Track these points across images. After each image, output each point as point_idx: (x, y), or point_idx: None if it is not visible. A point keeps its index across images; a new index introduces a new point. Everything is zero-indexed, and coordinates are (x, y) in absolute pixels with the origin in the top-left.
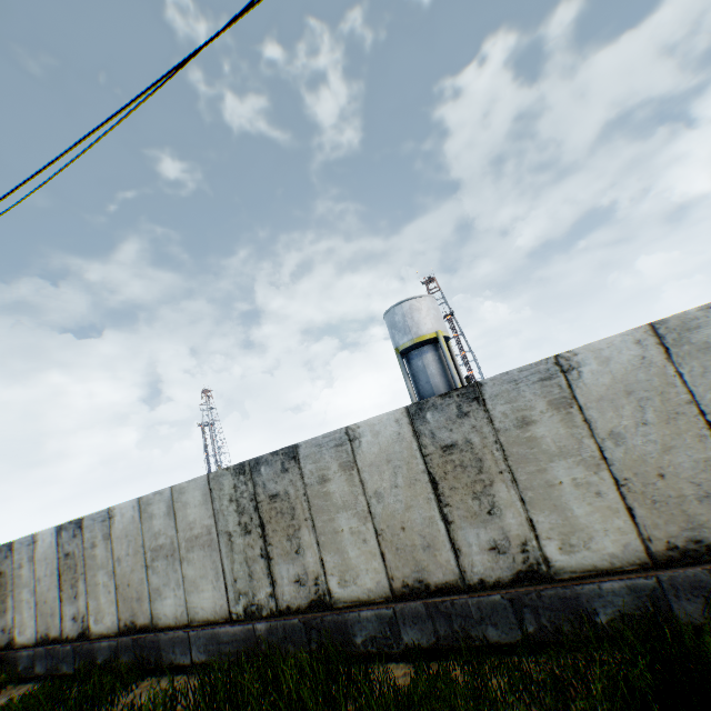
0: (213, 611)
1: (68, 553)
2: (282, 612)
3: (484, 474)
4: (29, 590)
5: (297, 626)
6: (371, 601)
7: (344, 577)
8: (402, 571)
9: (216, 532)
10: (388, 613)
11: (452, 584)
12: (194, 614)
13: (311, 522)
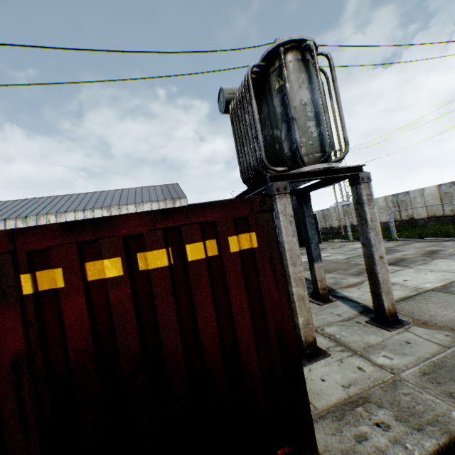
0: (385, 221)
1: (345, 211)
2: (401, 221)
3: (451, 198)
4: (334, 217)
5: (405, 223)
6: (422, 219)
7: (416, 215)
8: (430, 214)
9: (386, 207)
10: (425, 221)
11: (440, 216)
12: (380, 221)
13: (410, 205)
